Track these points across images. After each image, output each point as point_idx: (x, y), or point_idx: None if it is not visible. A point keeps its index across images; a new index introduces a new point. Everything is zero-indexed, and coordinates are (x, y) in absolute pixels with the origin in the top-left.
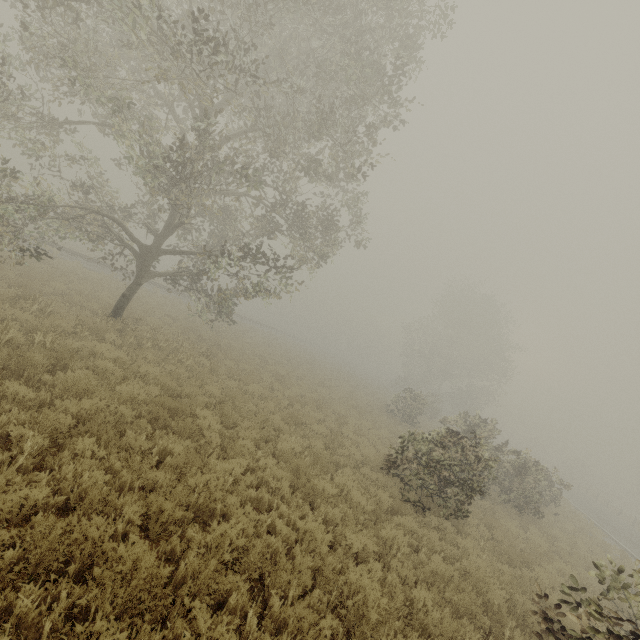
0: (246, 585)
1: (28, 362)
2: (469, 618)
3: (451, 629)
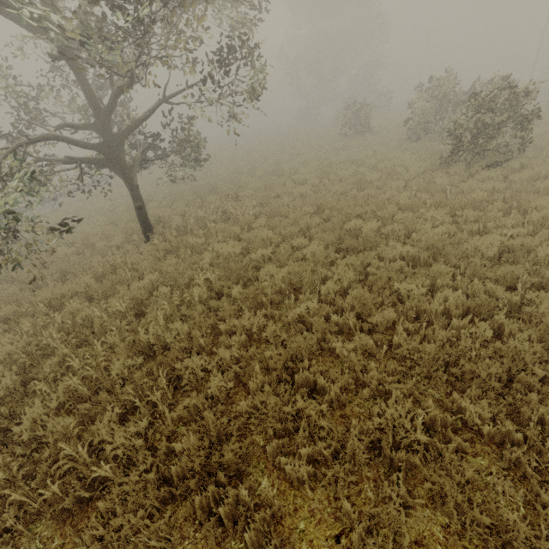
0: None
1: (253, 293)
2: None
3: None
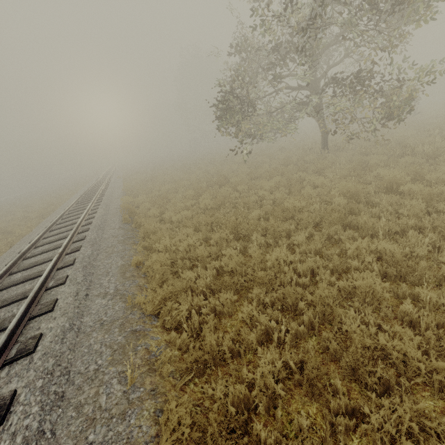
0: None
1: None
2: None
3: None
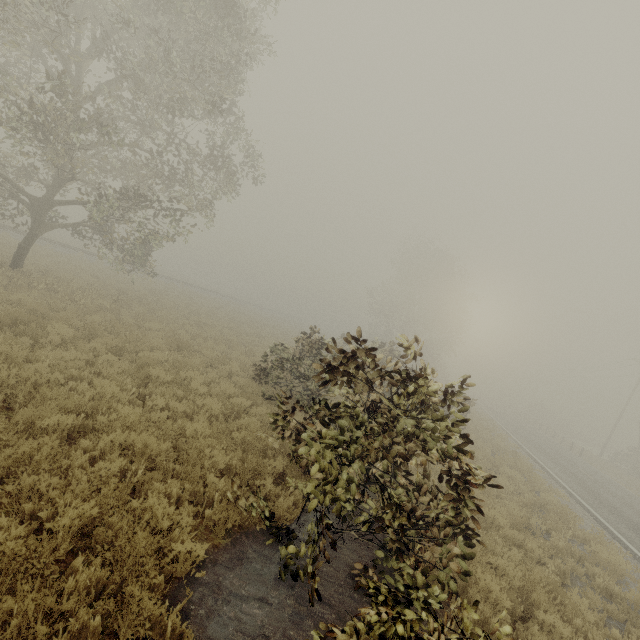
0: (2, 403)
1: None
2: (255, 453)
3: (205, 443)
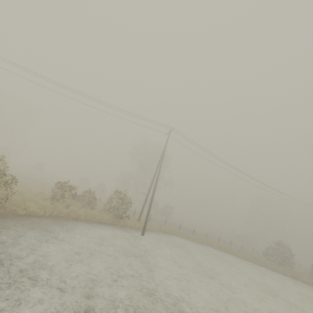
0: None
1: None
2: None
3: None
